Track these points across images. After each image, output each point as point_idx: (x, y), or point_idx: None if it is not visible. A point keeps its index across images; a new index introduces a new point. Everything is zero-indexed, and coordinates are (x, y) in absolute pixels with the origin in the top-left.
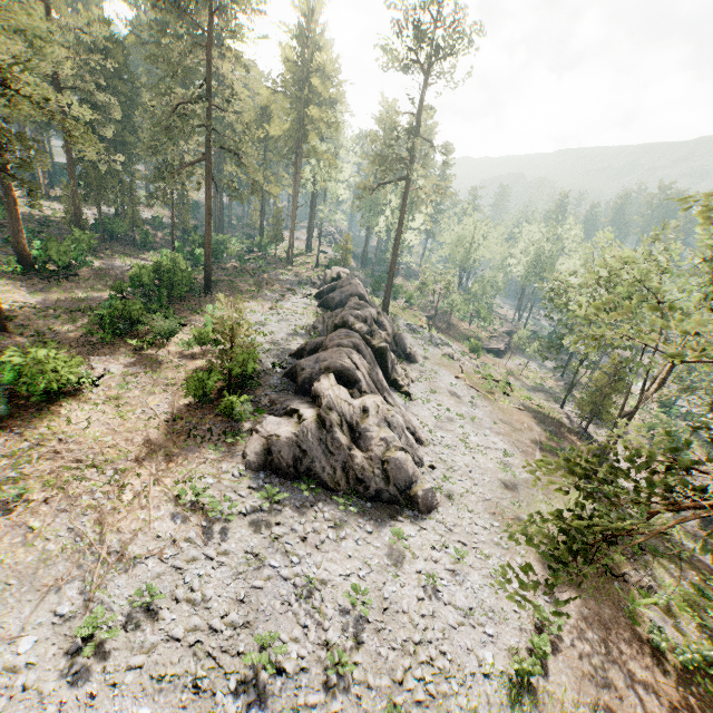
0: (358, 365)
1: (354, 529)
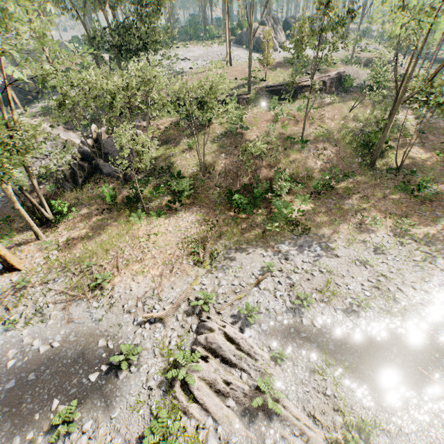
0: (268, 21)
1: (243, 51)
